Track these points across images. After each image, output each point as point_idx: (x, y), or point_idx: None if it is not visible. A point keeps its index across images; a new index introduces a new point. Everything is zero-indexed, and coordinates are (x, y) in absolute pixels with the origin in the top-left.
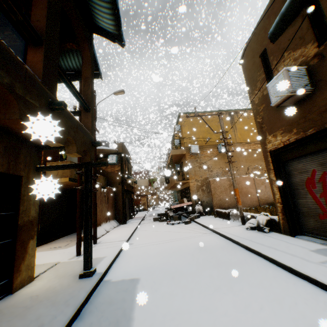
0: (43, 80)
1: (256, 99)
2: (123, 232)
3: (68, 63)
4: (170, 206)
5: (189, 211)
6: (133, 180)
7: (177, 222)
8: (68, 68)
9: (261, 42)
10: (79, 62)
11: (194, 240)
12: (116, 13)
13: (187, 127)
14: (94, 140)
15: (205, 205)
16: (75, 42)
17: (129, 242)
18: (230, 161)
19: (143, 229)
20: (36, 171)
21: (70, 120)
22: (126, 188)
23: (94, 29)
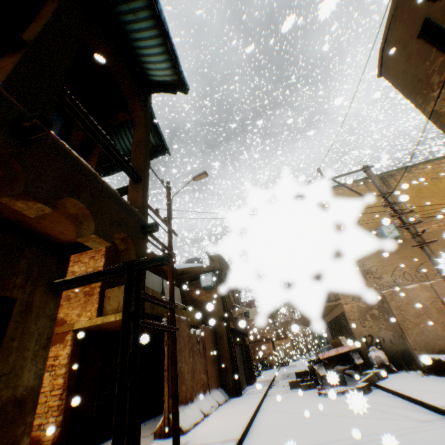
0: (6, 84)
1: (441, 105)
2: (234, 416)
3: (125, 145)
4: (316, 355)
5: (357, 363)
6: (242, 310)
7: (340, 389)
8: (126, 151)
9: (410, 18)
10: None
11: (406, 444)
12: (170, 48)
13: None
14: (170, 246)
15: (388, 348)
16: (127, 109)
17: (243, 444)
18: (420, 242)
19: (273, 407)
20: (50, 292)
21: (81, 173)
22: (234, 327)
23: (150, 90)
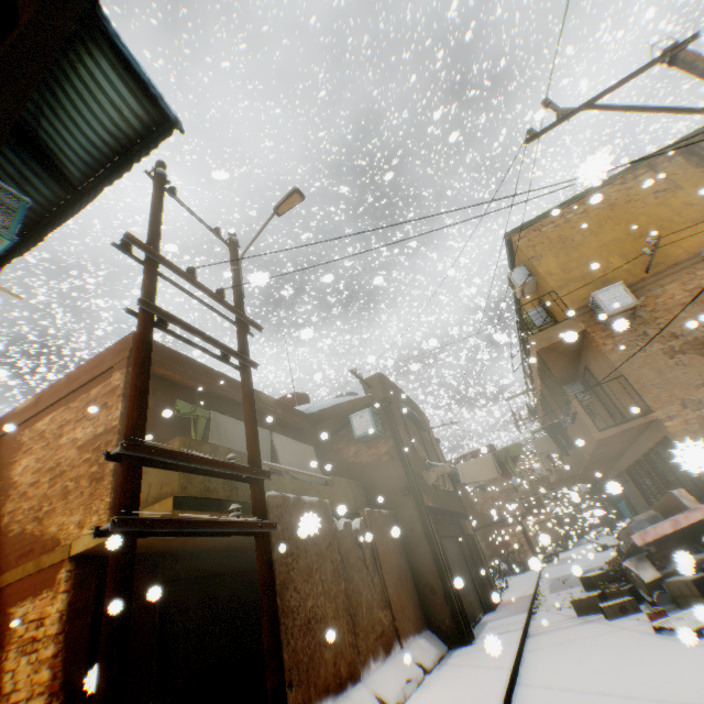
0: None
1: None
2: None
3: (85, 136)
4: (622, 538)
5: None
6: (443, 469)
7: None
8: (93, 153)
9: None
10: (107, 114)
11: None
12: None
13: (548, 256)
14: (241, 348)
15: None
16: None
17: None
18: None
19: (549, 673)
20: None
21: None
22: (436, 504)
23: None
